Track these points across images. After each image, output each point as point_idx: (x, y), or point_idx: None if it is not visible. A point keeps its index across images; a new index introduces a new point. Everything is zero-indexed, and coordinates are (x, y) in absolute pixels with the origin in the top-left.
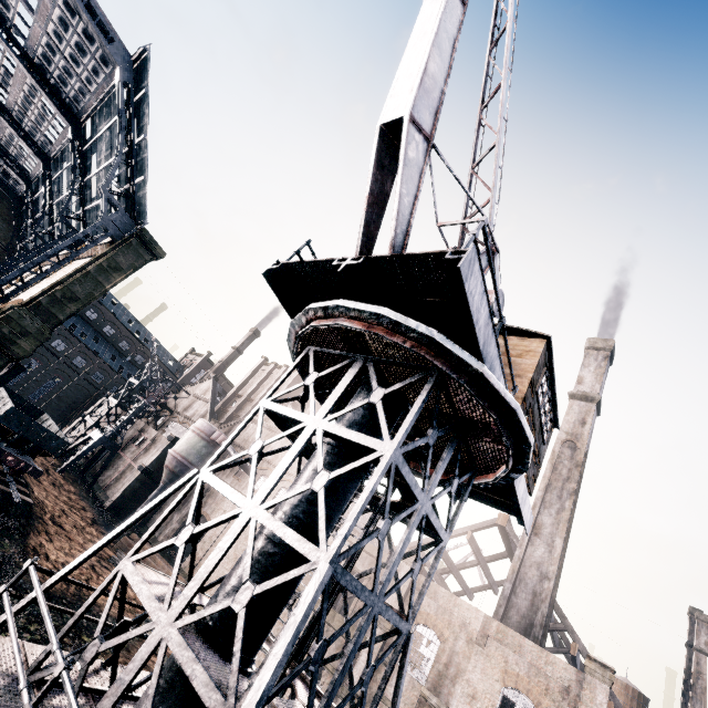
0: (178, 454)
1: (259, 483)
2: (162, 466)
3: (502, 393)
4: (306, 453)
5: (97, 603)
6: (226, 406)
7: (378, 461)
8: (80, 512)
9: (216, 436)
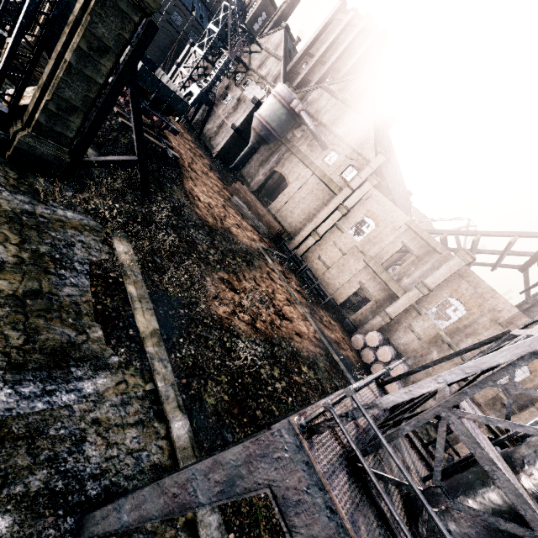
0: (263, 119)
1: (329, 157)
2: (248, 127)
3: None
4: None
5: (235, 234)
6: (296, 67)
7: None
8: (200, 159)
9: (294, 105)
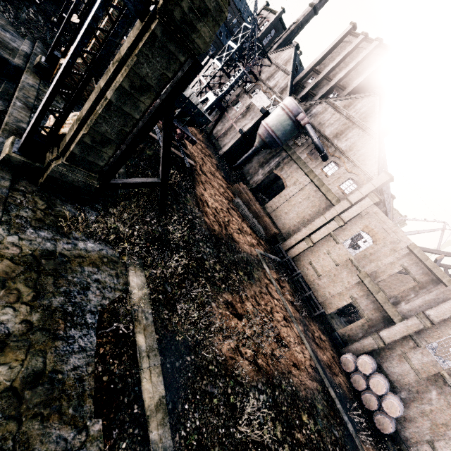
0: (269, 128)
1: (328, 168)
2: (254, 132)
3: None
4: None
5: (237, 240)
6: (302, 81)
7: None
8: (209, 159)
9: (301, 118)
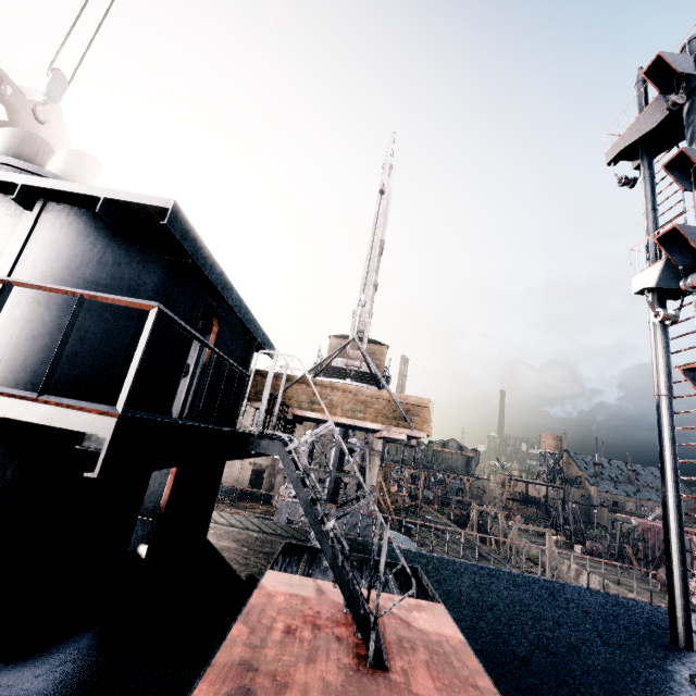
0: None
1: None
2: None
3: None
4: None
5: None
6: None
7: None
8: None
9: None
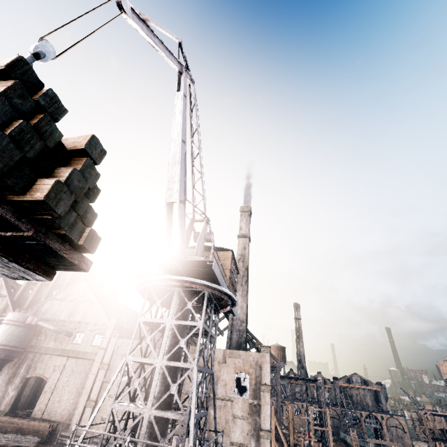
0: None
1: (77, 338)
2: None
3: (227, 292)
4: (155, 327)
5: None
6: (23, 294)
7: (194, 326)
8: None
9: (30, 320)
